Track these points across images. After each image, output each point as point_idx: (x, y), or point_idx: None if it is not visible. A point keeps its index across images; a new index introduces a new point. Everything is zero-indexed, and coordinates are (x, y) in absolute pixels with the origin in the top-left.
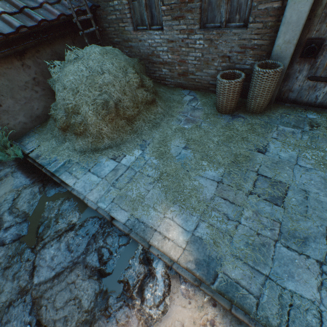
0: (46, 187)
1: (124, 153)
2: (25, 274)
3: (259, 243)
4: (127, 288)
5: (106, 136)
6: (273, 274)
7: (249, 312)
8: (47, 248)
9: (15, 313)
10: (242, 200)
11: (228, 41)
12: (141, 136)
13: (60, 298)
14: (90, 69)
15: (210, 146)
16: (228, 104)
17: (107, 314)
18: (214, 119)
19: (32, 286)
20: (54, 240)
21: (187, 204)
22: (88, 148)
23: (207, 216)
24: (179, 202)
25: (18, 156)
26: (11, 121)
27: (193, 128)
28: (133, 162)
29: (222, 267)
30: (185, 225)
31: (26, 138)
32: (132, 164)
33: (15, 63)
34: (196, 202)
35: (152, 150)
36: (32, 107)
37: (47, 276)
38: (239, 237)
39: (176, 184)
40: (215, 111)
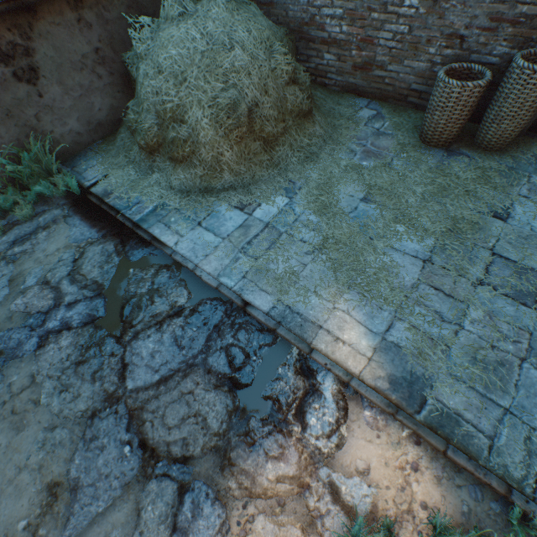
0: (127, 246)
1: (257, 200)
2: (112, 374)
3: (495, 360)
4: (278, 408)
5: (227, 167)
6: (517, 407)
7: (476, 457)
8: (141, 339)
9: (103, 427)
10: (467, 292)
11: (468, 4)
12: (286, 173)
13: (172, 413)
14: (209, 38)
15: (409, 201)
16: (446, 130)
17: (248, 442)
18: (415, 154)
19: (126, 393)
20: (152, 329)
21: (372, 292)
22: (195, 186)
23: (407, 313)
24: (359, 286)
25: (72, 190)
26: (57, 127)
27: (378, 167)
28: (274, 216)
29: (433, 390)
30: (369, 324)
31: (82, 160)
32: (273, 219)
33: (66, 14)
34: (388, 290)
35: (306, 200)
36: (91, 104)
37: (147, 380)
38: (461, 349)
39: (352, 259)
40: (417, 140)
